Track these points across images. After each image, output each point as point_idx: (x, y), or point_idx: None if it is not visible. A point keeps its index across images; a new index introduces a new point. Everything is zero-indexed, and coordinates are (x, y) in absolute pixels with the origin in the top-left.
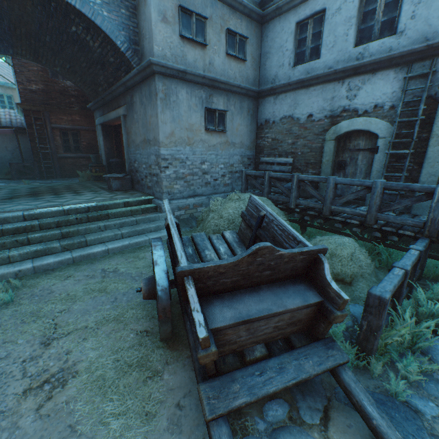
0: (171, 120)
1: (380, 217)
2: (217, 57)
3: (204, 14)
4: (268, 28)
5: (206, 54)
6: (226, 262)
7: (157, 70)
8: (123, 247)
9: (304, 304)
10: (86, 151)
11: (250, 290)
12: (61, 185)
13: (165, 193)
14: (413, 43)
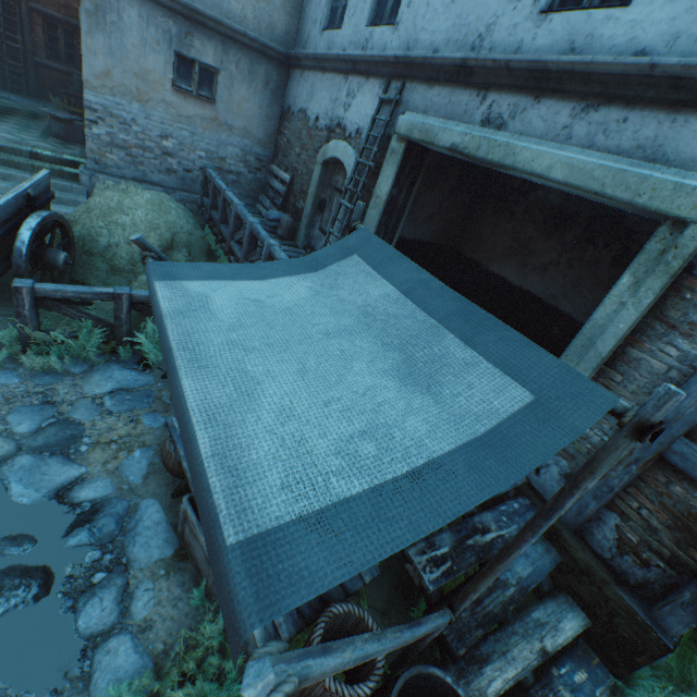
0: (107, 52)
1: None
2: None
3: None
4: None
5: None
6: None
7: None
8: None
9: None
10: None
11: None
12: (5, 105)
13: (91, 160)
14: (400, 48)
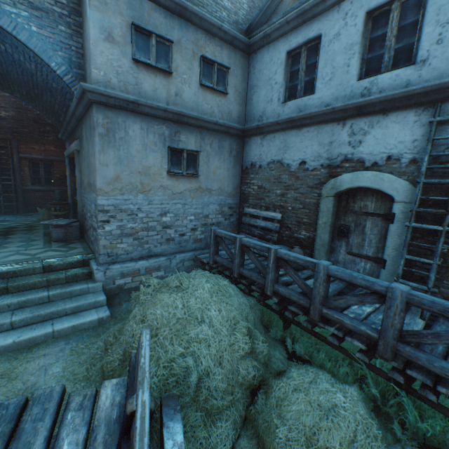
0: (116, 161)
1: (402, 351)
2: (188, 88)
3: (169, 36)
4: (256, 58)
5: (172, 83)
6: None
7: (94, 99)
8: (2, 349)
9: None
10: (59, 184)
11: None
12: (4, 226)
13: (103, 255)
14: (442, 75)
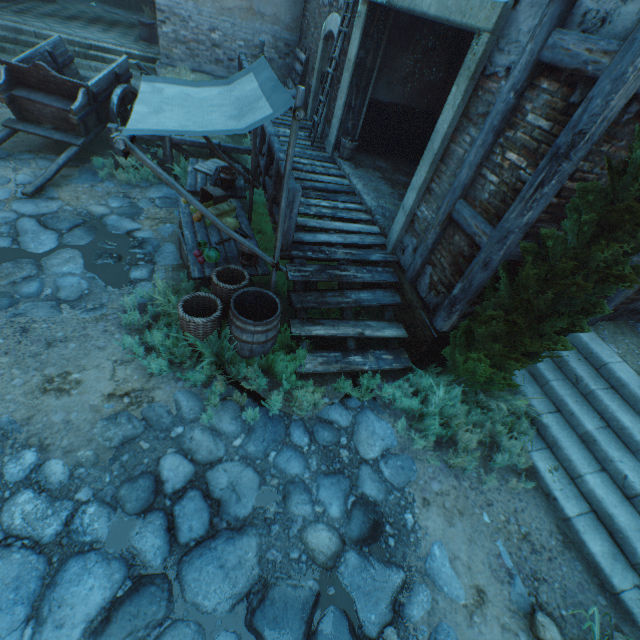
0: None
1: None
2: None
3: None
4: None
5: None
6: (24, 66)
7: None
8: None
9: (63, 108)
10: None
11: (48, 94)
12: (113, 19)
13: (163, 56)
14: None
